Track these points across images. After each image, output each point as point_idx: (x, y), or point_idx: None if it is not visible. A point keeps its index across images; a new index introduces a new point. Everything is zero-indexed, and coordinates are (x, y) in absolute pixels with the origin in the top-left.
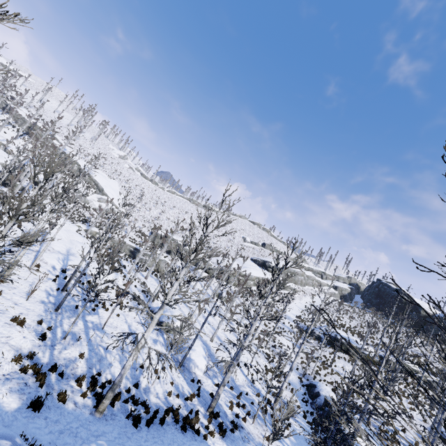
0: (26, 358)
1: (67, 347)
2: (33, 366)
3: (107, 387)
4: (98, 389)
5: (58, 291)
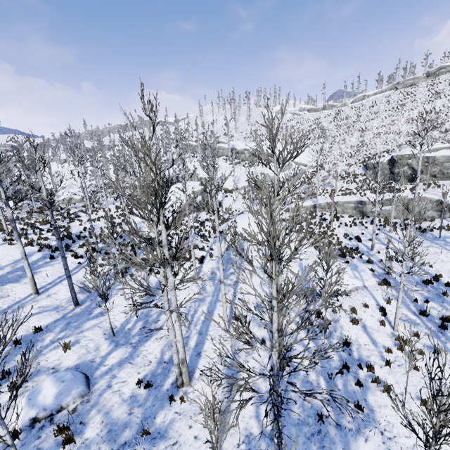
0: None
1: None
2: None
3: None
4: None
5: None
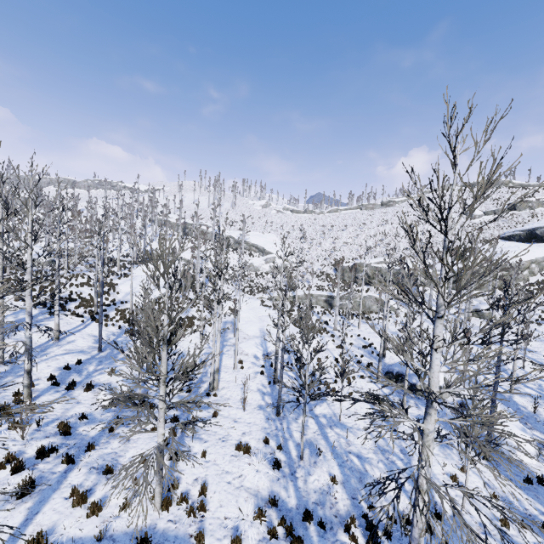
0: (270, 505)
1: (310, 470)
2: (280, 521)
3: (394, 531)
4: (383, 540)
5: (271, 385)
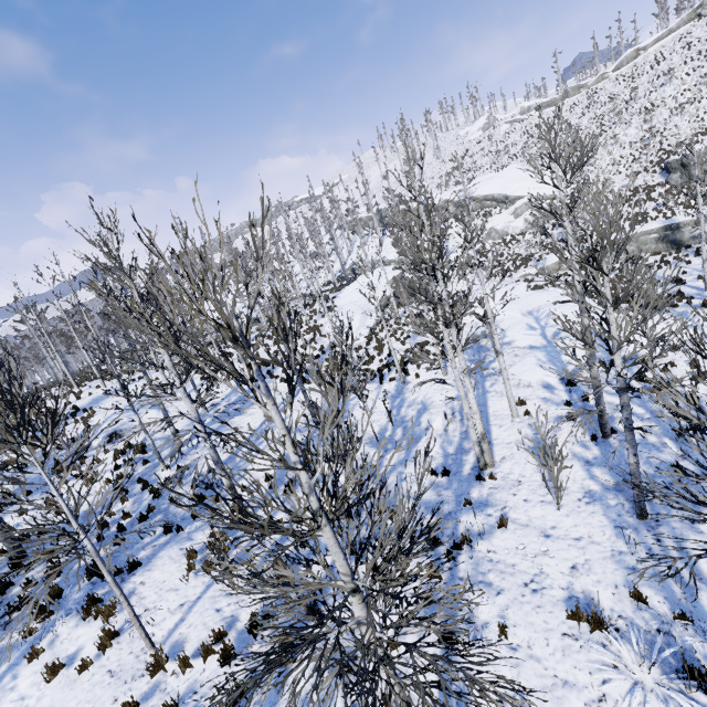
0: None
1: None
2: None
3: None
4: None
5: (598, 442)
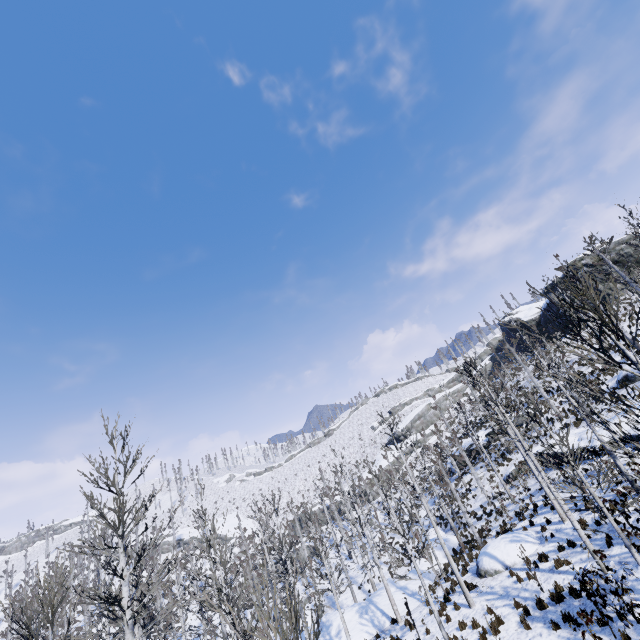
0: None
1: None
2: None
3: None
4: None
5: None
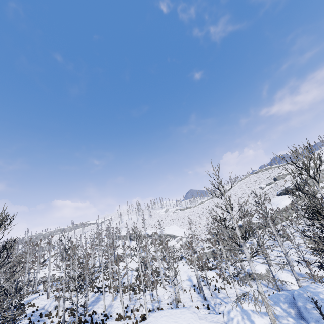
0: None
1: (219, 307)
2: None
3: None
4: None
5: (200, 294)
